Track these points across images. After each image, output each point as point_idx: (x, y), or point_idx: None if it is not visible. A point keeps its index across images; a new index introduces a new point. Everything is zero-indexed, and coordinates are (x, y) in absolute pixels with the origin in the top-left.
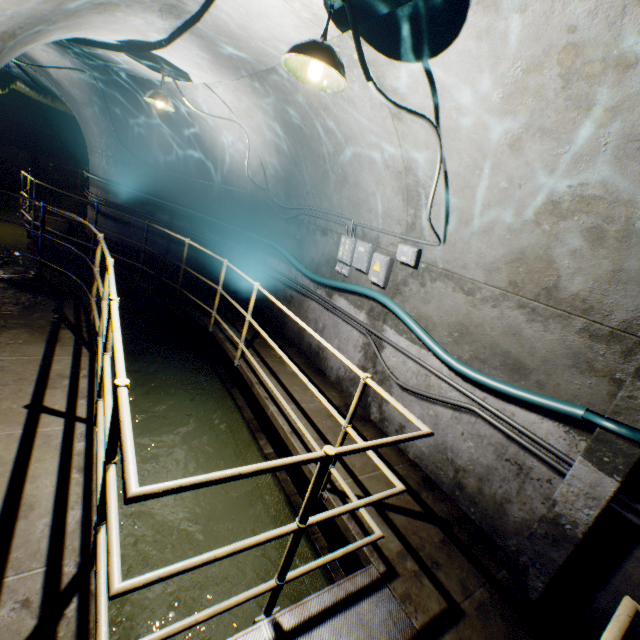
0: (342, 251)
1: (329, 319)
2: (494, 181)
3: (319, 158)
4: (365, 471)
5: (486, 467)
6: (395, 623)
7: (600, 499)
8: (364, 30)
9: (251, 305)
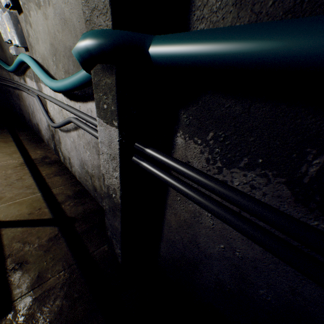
0: (1, 31)
1: (31, 100)
2: None
3: None
4: (12, 200)
5: (98, 167)
6: None
7: (116, 157)
8: None
9: None
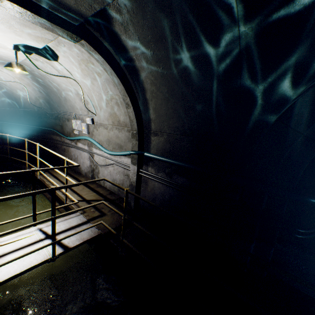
0: (74, 125)
1: (78, 152)
2: (95, 93)
3: (55, 92)
4: (86, 195)
5: (122, 180)
6: (81, 220)
7: (136, 172)
8: (37, 54)
9: (38, 152)
